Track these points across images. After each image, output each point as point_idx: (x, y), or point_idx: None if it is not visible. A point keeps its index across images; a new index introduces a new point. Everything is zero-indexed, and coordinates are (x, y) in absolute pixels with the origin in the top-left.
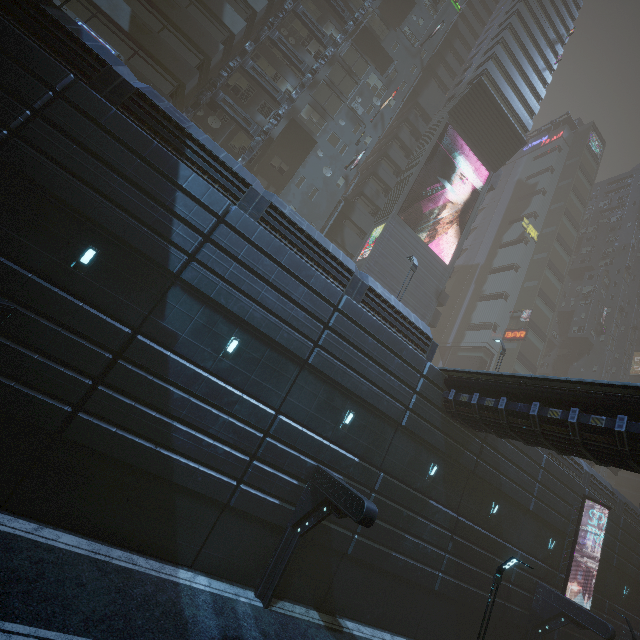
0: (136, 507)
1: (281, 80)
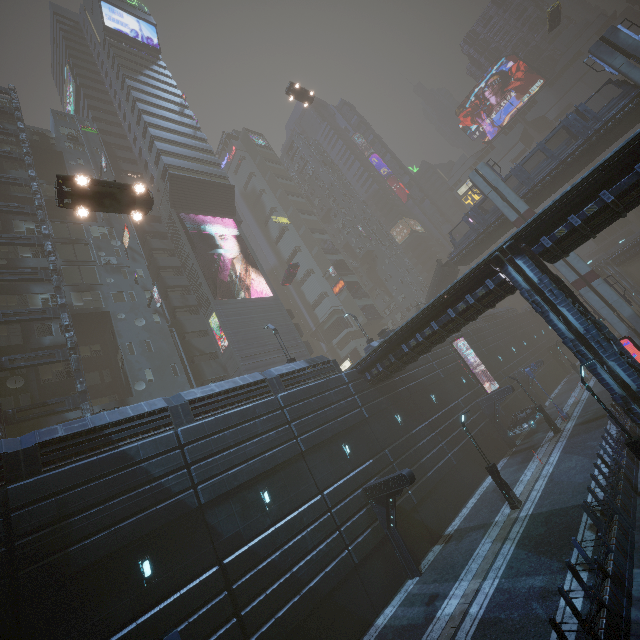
0: (327, 633)
1: (29, 297)
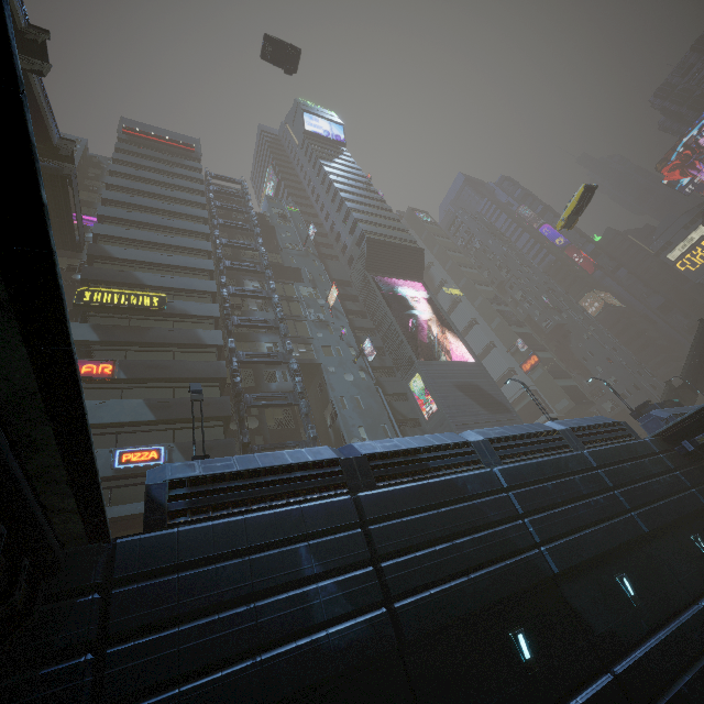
0: None
1: (257, 345)
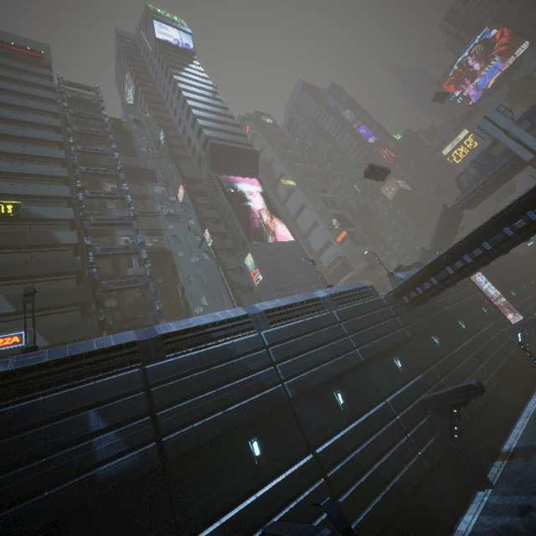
0: (414, 532)
1: (116, 239)
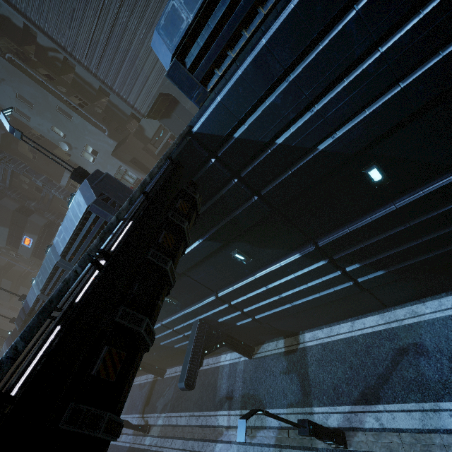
0: None
1: None
